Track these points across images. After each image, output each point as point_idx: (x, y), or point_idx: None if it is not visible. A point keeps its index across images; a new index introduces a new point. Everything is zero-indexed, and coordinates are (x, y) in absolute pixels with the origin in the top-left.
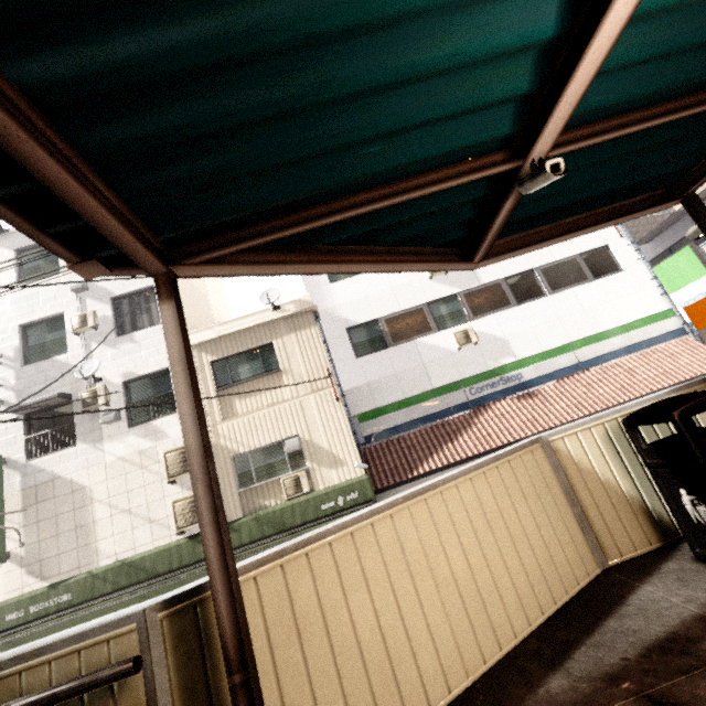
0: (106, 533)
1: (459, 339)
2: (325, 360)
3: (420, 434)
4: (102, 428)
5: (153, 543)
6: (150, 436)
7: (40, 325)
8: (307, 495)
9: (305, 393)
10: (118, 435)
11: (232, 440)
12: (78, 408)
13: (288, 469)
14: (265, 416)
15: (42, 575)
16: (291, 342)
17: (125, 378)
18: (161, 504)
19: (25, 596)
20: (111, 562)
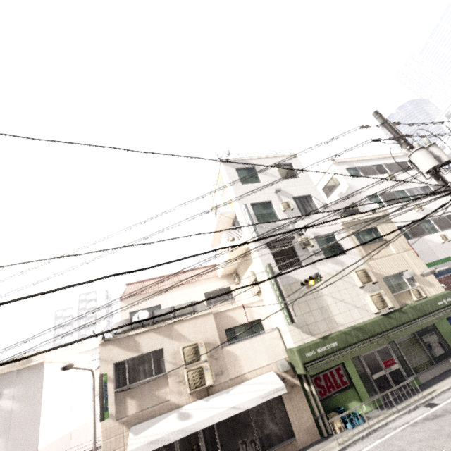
0: (336, 312)
1: (443, 238)
2: (403, 237)
3: (444, 279)
4: (312, 258)
5: (362, 318)
6: (338, 264)
7: (257, 205)
8: (427, 298)
9: (401, 251)
10: (322, 262)
11: (378, 270)
12: (296, 247)
13: (408, 286)
14: (388, 260)
15: (310, 333)
16: (385, 228)
17: (314, 235)
18: (358, 299)
19: (310, 343)
20: (345, 327)
